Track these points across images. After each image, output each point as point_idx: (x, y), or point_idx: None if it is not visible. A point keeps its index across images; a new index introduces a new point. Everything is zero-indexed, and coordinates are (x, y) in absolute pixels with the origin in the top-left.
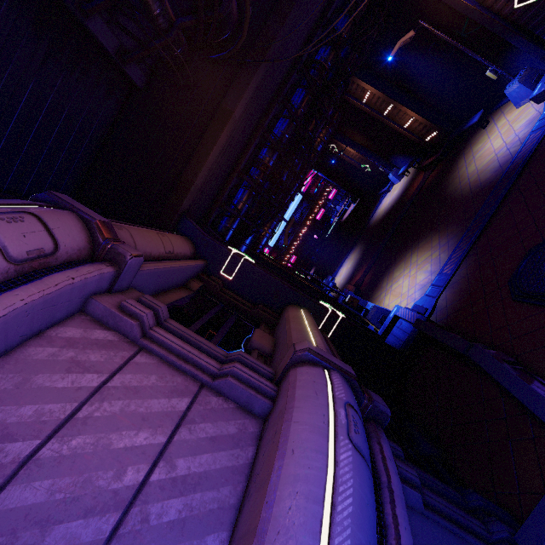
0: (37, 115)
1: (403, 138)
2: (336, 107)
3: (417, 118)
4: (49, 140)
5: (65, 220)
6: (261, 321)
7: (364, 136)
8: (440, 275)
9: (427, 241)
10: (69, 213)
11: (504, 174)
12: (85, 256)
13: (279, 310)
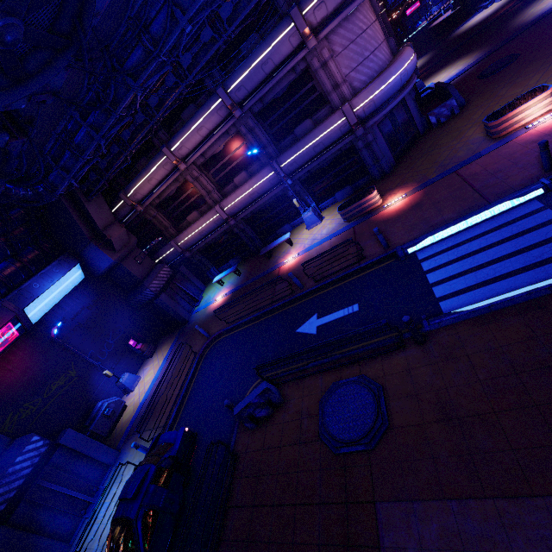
0: None
1: None
2: None
3: None
4: None
5: None
6: None
7: None
8: (462, 71)
9: (472, 54)
10: None
11: (533, 21)
12: None
13: None
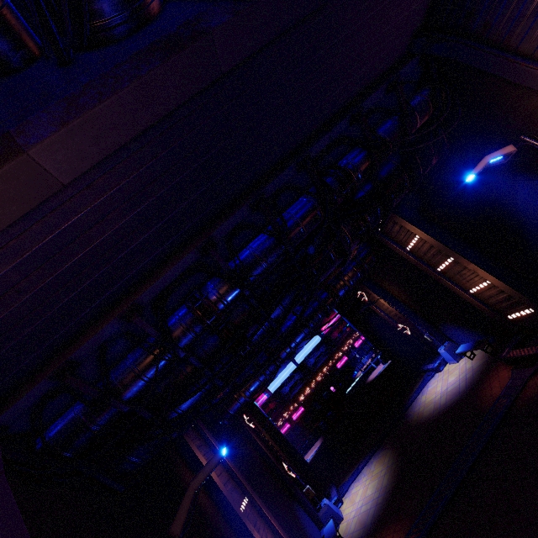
0: None
1: (463, 305)
2: (370, 250)
3: (496, 284)
4: None
5: None
6: None
7: (405, 291)
8: None
9: None
10: None
11: None
12: None
13: None
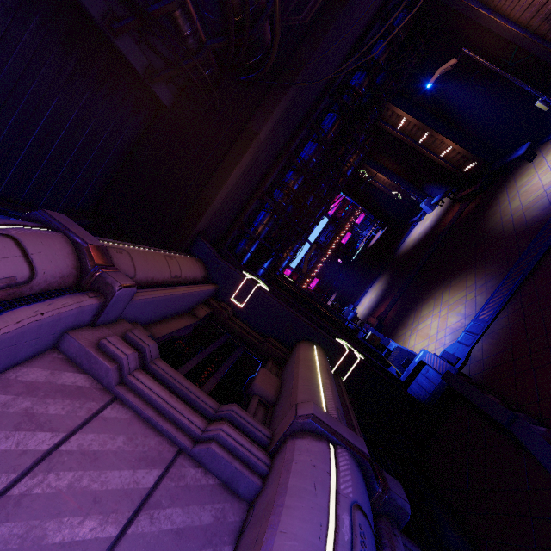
0: (59, 129)
1: (438, 167)
2: (369, 133)
3: (455, 148)
4: (71, 154)
5: (50, 244)
6: (270, 356)
7: (397, 163)
8: (476, 321)
9: (461, 279)
10: (58, 235)
11: None
12: (69, 284)
13: (291, 345)
